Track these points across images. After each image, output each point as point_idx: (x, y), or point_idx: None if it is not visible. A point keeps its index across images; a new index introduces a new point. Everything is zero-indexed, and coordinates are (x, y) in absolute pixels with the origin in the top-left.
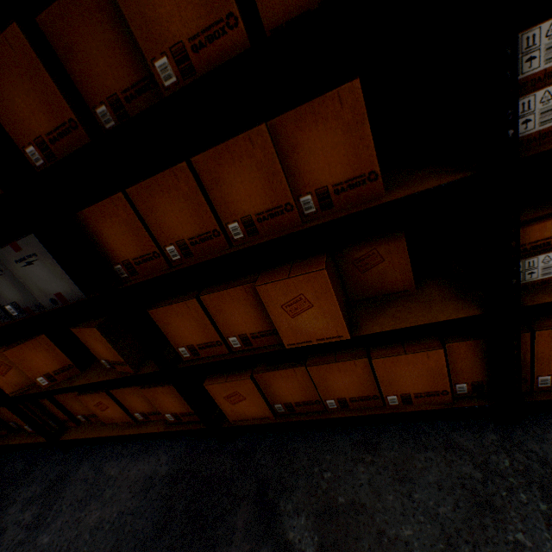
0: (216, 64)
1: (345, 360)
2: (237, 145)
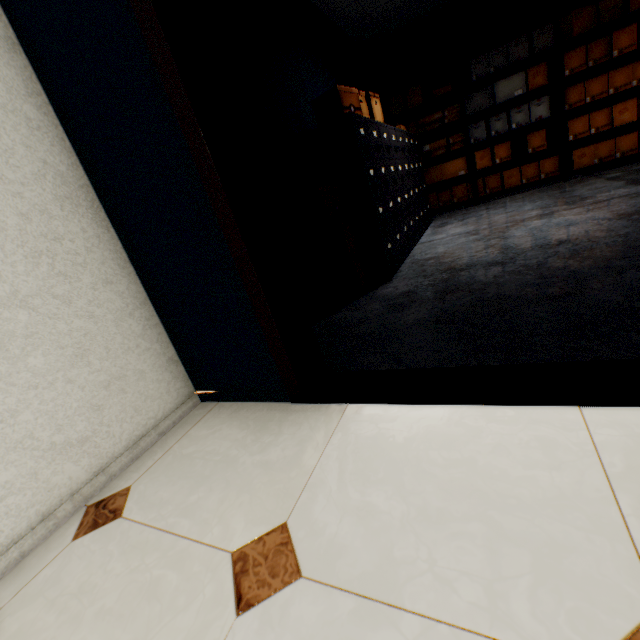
0: (627, 52)
1: (629, 134)
2: (622, 69)
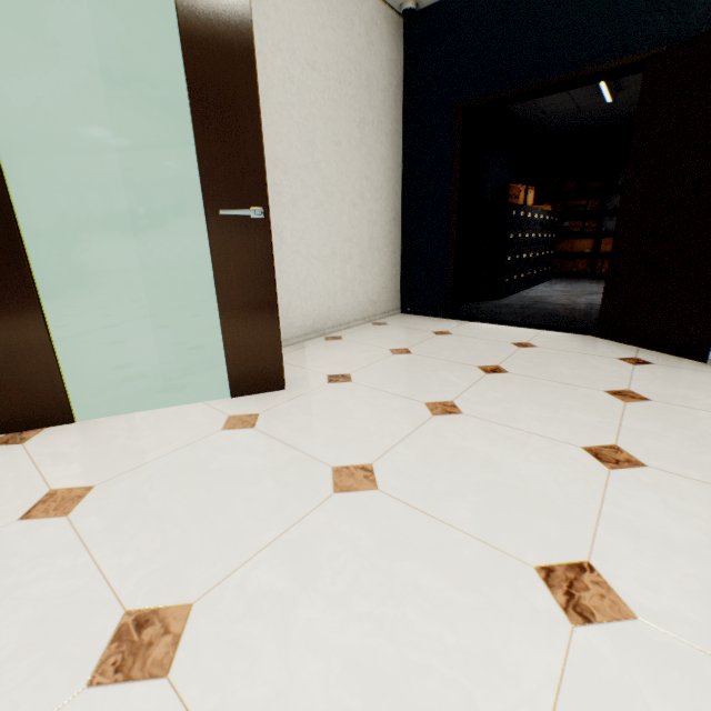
0: None
1: None
2: None
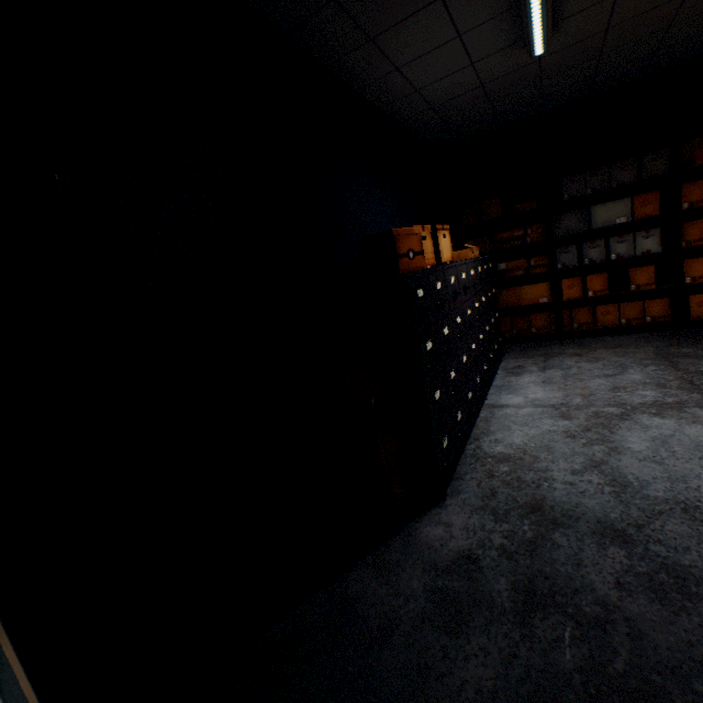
0: None
1: None
2: None
